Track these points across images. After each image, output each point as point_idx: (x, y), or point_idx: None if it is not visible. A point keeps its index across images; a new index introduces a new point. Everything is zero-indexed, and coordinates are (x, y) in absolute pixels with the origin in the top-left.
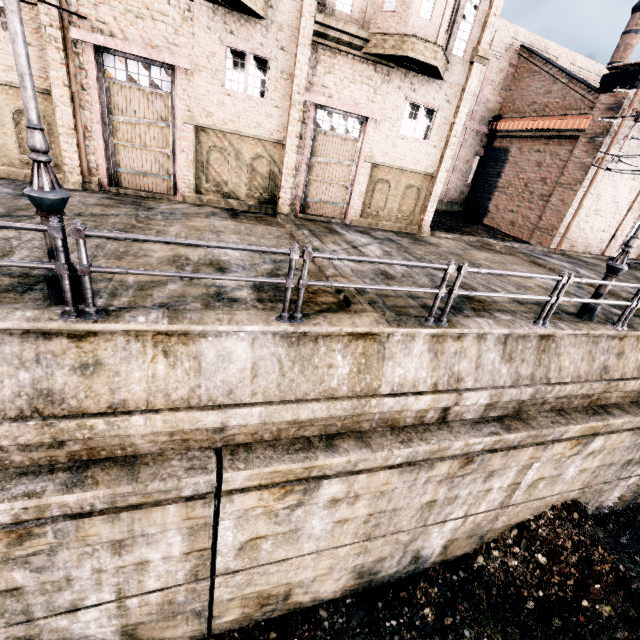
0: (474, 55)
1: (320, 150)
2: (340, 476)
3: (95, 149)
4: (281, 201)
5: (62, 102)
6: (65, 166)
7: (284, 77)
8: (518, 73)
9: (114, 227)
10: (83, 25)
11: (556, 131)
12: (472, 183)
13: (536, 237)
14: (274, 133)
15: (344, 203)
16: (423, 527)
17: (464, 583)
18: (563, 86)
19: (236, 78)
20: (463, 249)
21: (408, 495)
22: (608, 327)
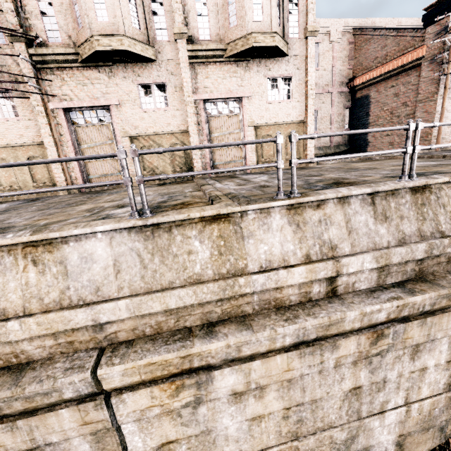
0: (306, 32)
1: (215, 128)
2: (232, 365)
3: (73, 168)
4: (196, 169)
5: (50, 145)
6: (57, 182)
7: (177, 90)
8: (357, 45)
9: (67, 203)
10: (55, 100)
11: (400, 67)
12: (349, 128)
13: None
14: (180, 126)
15: (242, 159)
16: (358, 420)
17: None
18: (394, 37)
19: (148, 101)
20: (344, 164)
21: (323, 382)
22: None
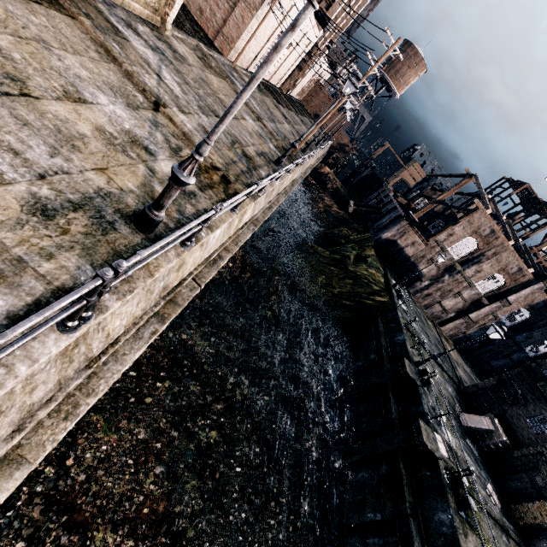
0: None
1: None
2: None
3: None
4: None
5: None
6: None
7: None
8: None
9: None
10: None
11: None
12: None
13: (220, 41)
14: None
15: None
16: None
17: (208, 284)
18: None
19: None
20: (202, 69)
21: None
22: (286, 174)
